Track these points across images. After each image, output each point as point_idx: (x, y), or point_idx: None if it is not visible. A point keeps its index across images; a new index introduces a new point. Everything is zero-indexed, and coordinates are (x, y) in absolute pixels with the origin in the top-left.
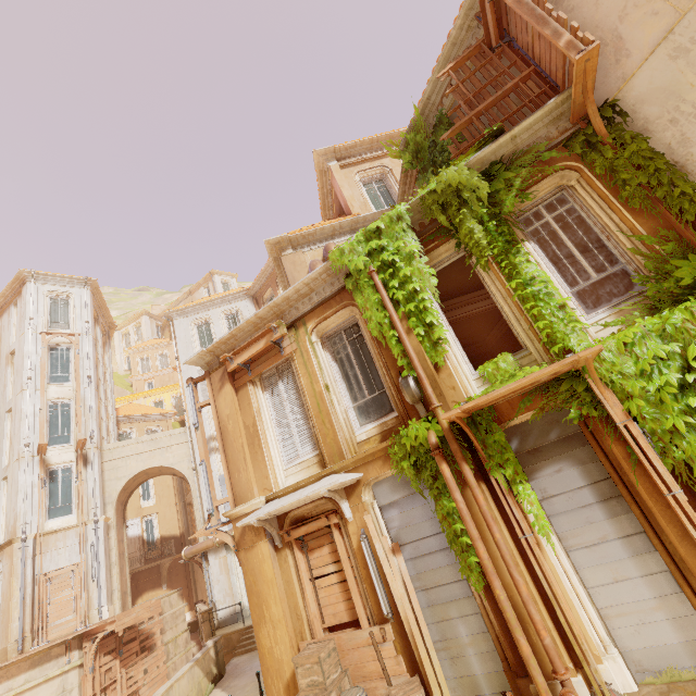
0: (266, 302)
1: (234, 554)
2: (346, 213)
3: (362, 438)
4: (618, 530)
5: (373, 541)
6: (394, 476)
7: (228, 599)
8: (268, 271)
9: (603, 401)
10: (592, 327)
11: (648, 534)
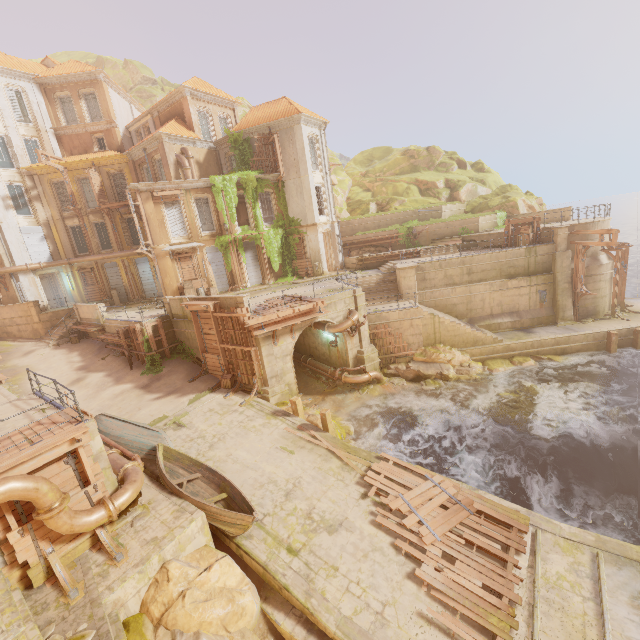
0: (58, 100)
1: (38, 277)
2: (188, 126)
3: (204, 235)
4: (256, 264)
5: (205, 261)
6: (213, 247)
7: (39, 300)
8: (70, 78)
9: (262, 241)
10: (264, 227)
11: (260, 265)
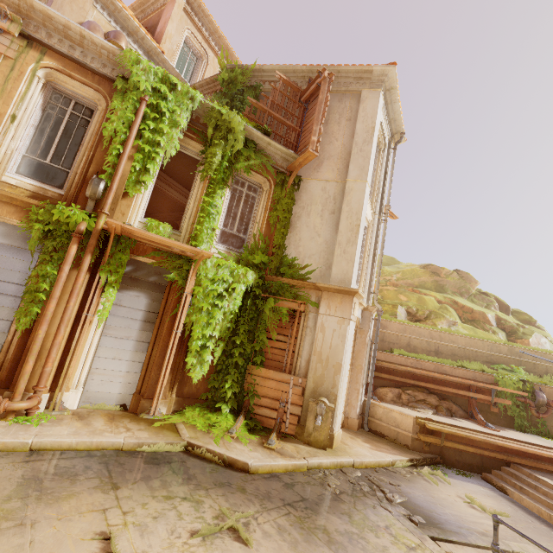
0: None
1: None
2: (155, 37)
3: (10, 181)
4: (139, 337)
5: None
6: (15, 227)
7: None
8: None
9: (189, 279)
10: (214, 249)
11: (150, 344)
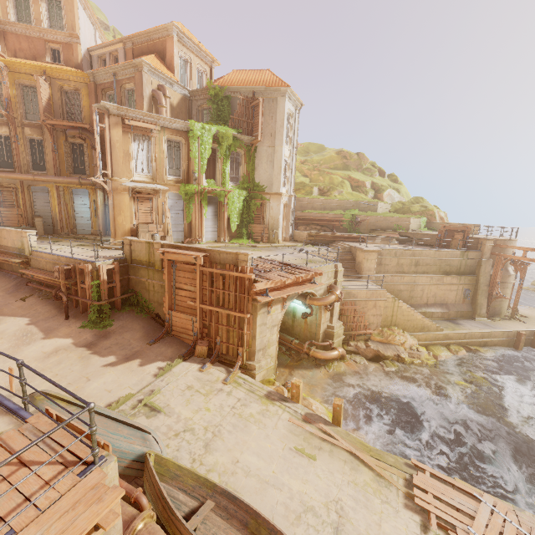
0: None
1: None
2: (168, 66)
3: (169, 179)
4: (214, 220)
5: (166, 206)
6: (176, 193)
7: None
8: None
9: (225, 199)
10: (229, 185)
11: (218, 222)
